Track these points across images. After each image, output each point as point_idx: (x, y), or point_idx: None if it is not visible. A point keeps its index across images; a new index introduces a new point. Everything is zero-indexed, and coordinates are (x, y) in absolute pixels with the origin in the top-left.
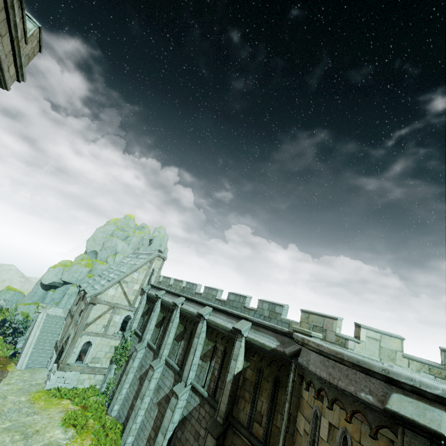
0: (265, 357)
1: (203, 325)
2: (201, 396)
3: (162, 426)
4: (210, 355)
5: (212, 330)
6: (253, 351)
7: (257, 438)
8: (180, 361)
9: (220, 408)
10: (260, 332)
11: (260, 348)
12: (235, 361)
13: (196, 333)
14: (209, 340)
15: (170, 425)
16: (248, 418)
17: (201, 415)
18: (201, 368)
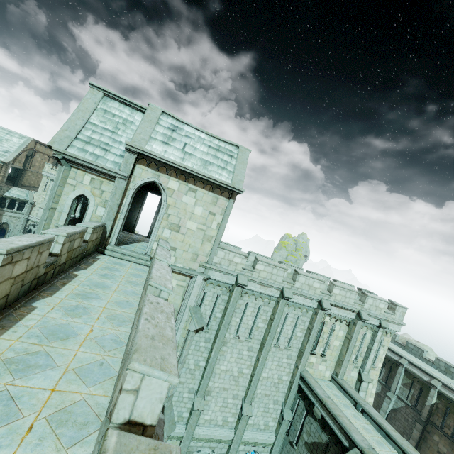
0: (451, 403)
1: (402, 369)
2: (405, 403)
3: (382, 408)
4: (409, 386)
5: (409, 374)
6: (443, 397)
7: (447, 434)
8: (384, 379)
9: (422, 414)
10: (448, 390)
11: (449, 398)
12: (431, 398)
13: (397, 371)
14: (407, 378)
15: (387, 409)
16: (440, 424)
17: (407, 412)
18: (403, 390)
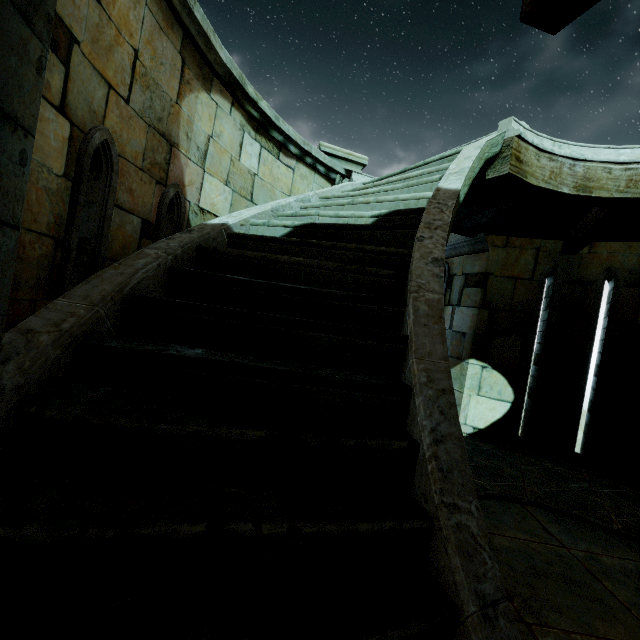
0: None
1: None
2: None
3: None
4: None
5: None
6: None
7: None
8: None
9: None
10: None
11: None
12: None
13: None
14: None
15: None
16: None
17: None
18: None
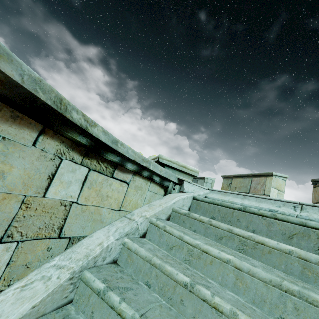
0: None
1: None
2: None
3: None
4: None
5: None
6: None
7: None
8: None
9: None
10: None
11: None
12: None
13: None
14: None
15: None
16: None
17: None
18: None
